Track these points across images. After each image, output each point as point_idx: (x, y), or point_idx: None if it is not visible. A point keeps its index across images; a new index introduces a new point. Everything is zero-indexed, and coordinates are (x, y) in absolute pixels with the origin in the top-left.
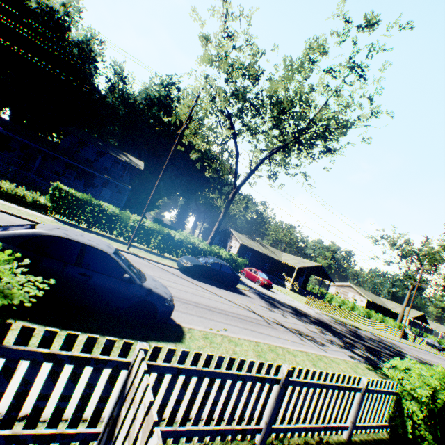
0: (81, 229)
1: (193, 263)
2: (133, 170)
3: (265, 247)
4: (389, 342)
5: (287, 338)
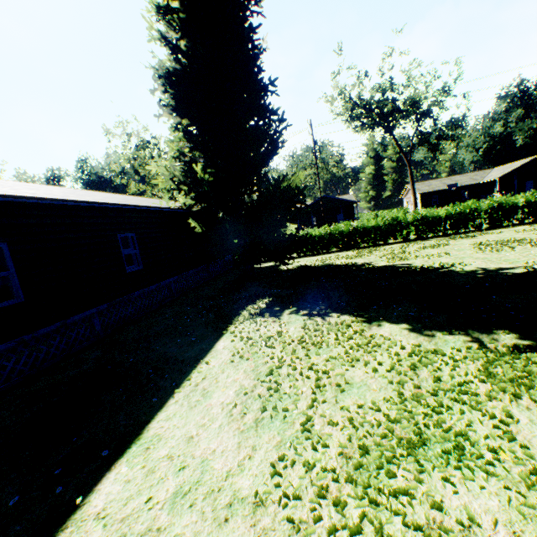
0: None
1: None
2: None
3: None
4: None
5: None
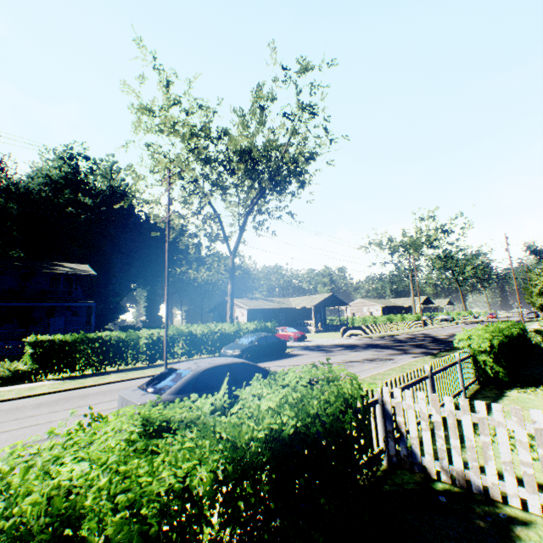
0: (95, 376)
1: (241, 349)
2: (83, 279)
3: (271, 301)
4: (420, 334)
5: (368, 367)
